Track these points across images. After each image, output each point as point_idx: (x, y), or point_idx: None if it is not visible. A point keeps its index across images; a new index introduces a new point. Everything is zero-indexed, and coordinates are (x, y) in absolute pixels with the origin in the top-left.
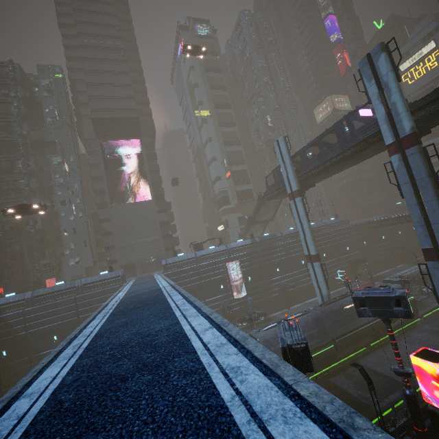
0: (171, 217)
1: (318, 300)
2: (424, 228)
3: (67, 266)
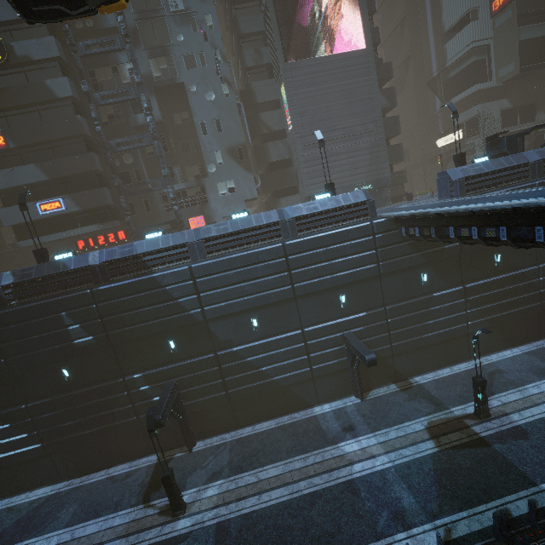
0: (390, 99)
1: None
2: None
3: (215, 196)
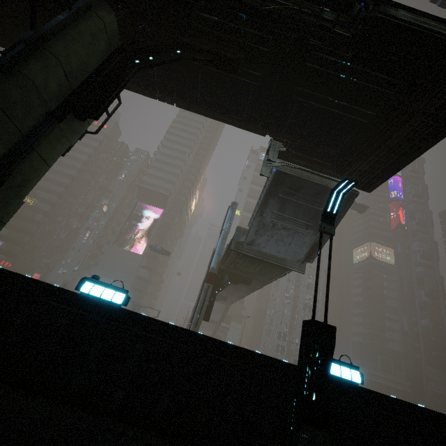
0: (150, 276)
1: None
2: None
3: (56, 272)
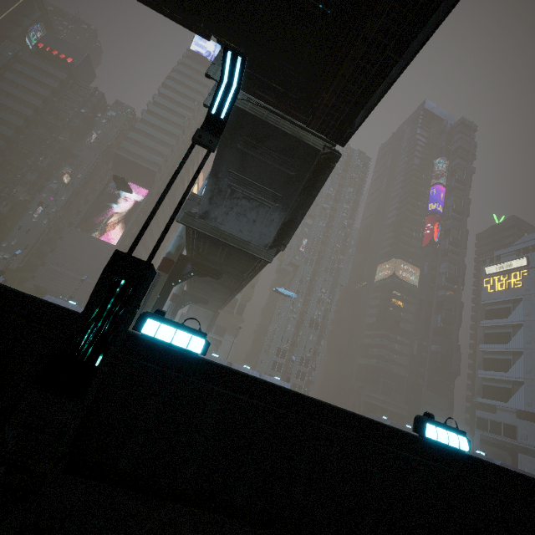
0: None
1: None
2: None
3: None
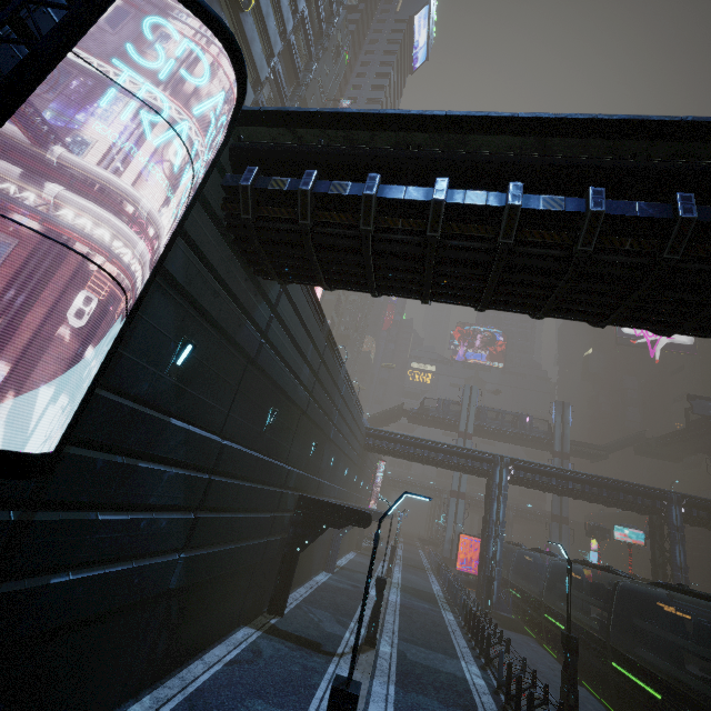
0: None
1: (447, 536)
2: (559, 503)
3: None
